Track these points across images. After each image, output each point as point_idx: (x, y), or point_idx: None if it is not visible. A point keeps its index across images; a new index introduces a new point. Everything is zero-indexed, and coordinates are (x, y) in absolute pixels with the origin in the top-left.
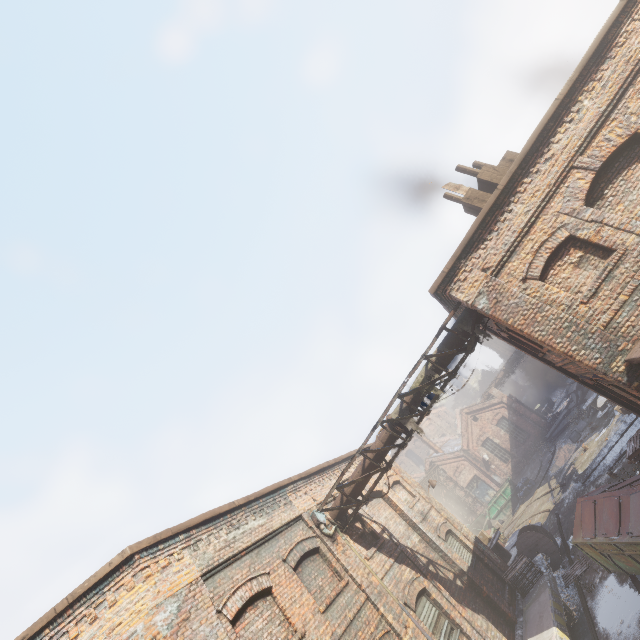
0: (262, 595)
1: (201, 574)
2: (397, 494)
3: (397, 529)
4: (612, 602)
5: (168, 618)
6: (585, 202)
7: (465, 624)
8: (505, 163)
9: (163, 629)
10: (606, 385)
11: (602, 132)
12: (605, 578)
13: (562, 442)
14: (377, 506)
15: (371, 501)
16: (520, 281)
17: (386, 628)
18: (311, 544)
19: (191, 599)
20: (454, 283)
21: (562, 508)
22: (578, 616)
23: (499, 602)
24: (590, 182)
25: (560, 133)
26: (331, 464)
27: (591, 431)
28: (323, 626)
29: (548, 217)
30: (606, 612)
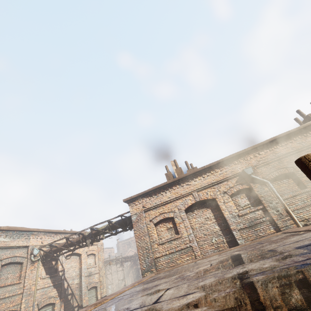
0: None
1: None
2: (88, 259)
3: (71, 273)
4: None
5: None
6: (188, 209)
7: None
8: (192, 170)
9: None
10: None
11: (208, 189)
12: None
13: None
14: (73, 259)
15: (72, 256)
16: (149, 220)
17: (18, 308)
18: (20, 259)
19: None
20: (132, 203)
21: None
22: None
23: None
24: (192, 204)
25: (198, 178)
26: (66, 232)
27: None
28: None
29: (173, 205)
30: None
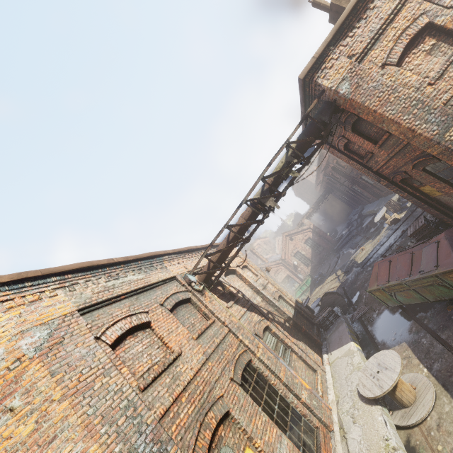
0: (141, 328)
1: (77, 309)
2: (246, 273)
3: (247, 293)
4: (387, 325)
5: (36, 342)
6: None
7: (294, 346)
8: None
9: (29, 352)
10: (416, 175)
11: None
12: (381, 313)
13: (345, 250)
14: (232, 279)
15: (228, 276)
16: (379, 67)
17: (244, 349)
18: (184, 295)
19: (65, 327)
20: (321, 70)
21: (347, 283)
22: (361, 337)
23: (312, 334)
24: None
25: None
26: (198, 248)
27: (366, 240)
28: (196, 348)
29: (413, 5)
30: (383, 331)
